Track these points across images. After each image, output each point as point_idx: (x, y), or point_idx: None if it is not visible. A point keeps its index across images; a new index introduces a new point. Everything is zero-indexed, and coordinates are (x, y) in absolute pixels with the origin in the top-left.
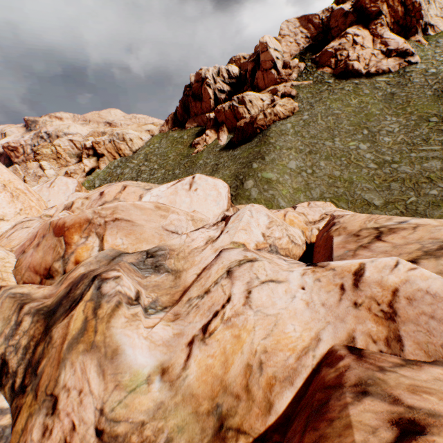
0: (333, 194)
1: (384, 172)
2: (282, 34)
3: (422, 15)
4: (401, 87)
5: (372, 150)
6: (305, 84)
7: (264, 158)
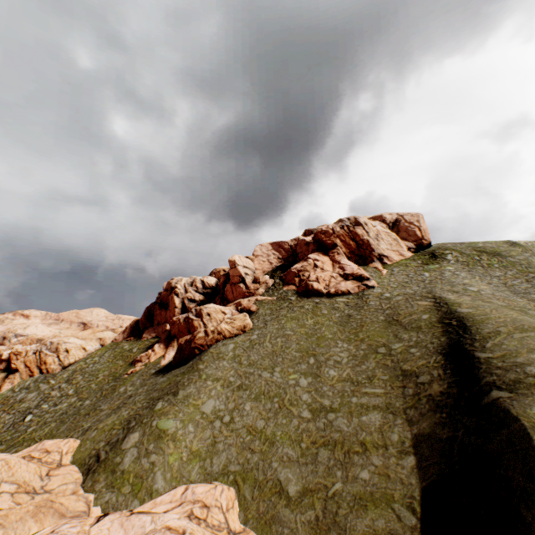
0: (242, 464)
1: (317, 426)
2: (256, 254)
3: (373, 248)
4: (358, 309)
5: (311, 388)
6: (269, 299)
7: (177, 394)
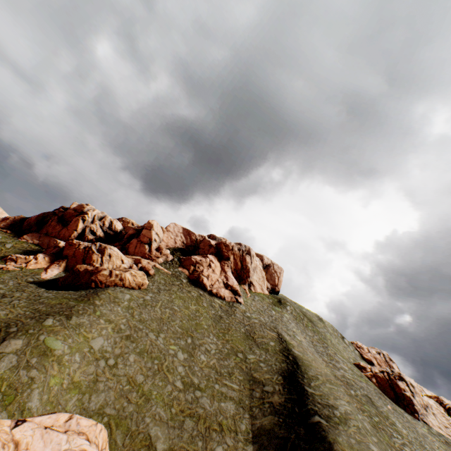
0: (118, 410)
1: (186, 398)
2: (168, 229)
3: (250, 275)
4: (228, 315)
5: (186, 363)
6: (166, 271)
7: (71, 318)
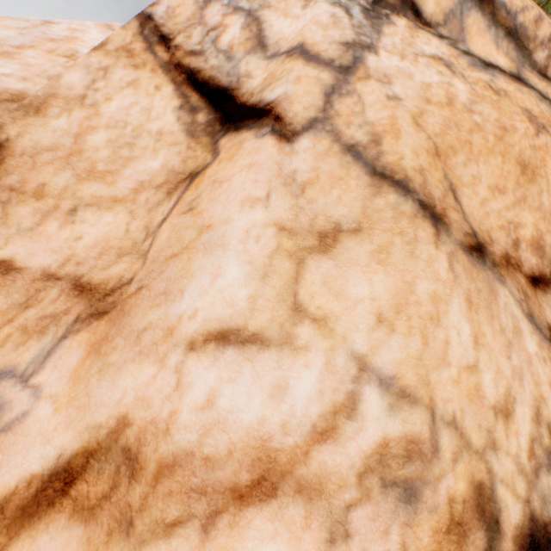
0: None
1: None
2: None
3: None
4: None
5: None
6: None
7: None
